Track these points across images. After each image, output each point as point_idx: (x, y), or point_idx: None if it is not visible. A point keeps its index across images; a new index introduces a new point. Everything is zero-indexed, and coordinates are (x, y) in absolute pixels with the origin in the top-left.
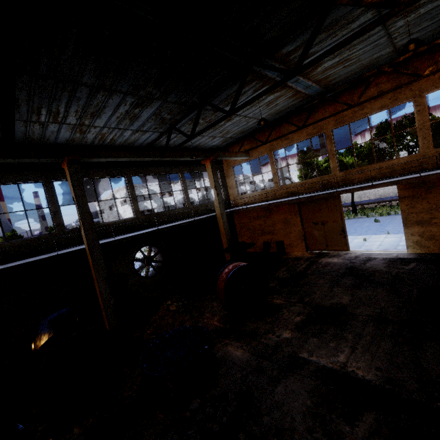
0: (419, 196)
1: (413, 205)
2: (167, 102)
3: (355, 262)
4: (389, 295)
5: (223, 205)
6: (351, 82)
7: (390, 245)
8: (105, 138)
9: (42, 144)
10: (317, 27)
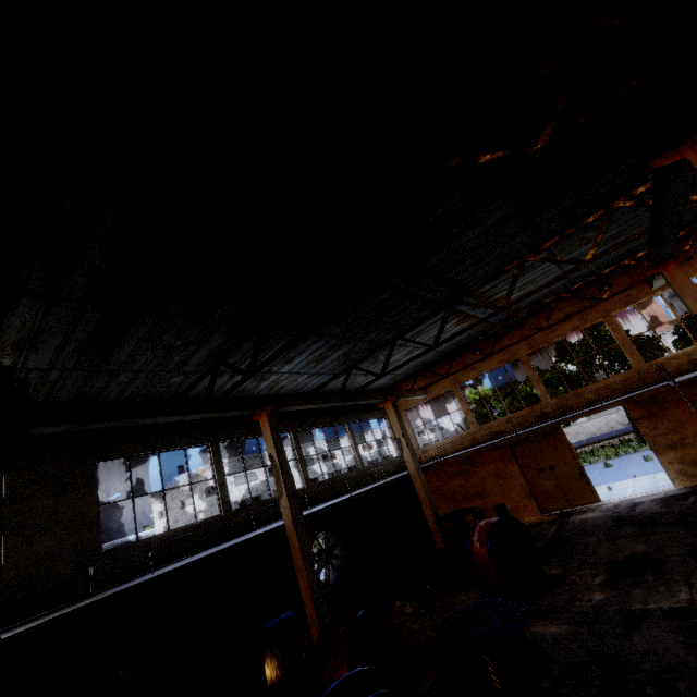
0: (655, 414)
1: (654, 426)
2: (363, 341)
3: (619, 511)
4: (688, 531)
5: (416, 459)
6: (533, 308)
7: (647, 488)
8: (276, 386)
9: (210, 398)
10: (517, 275)
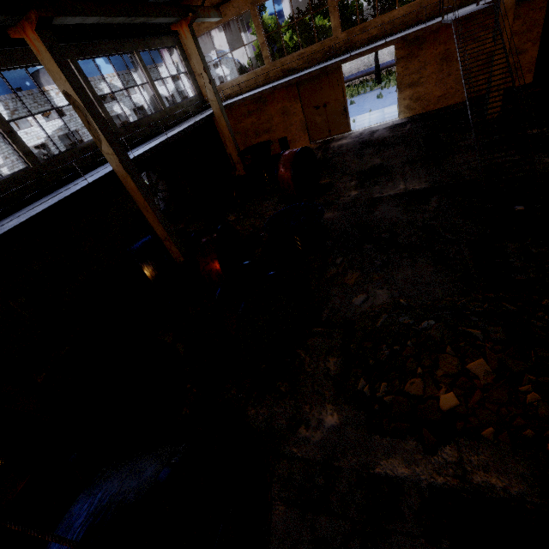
0: (413, 55)
1: (407, 67)
2: None
3: (363, 138)
4: (406, 148)
5: (219, 98)
6: None
7: (378, 119)
8: None
9: None
10: None
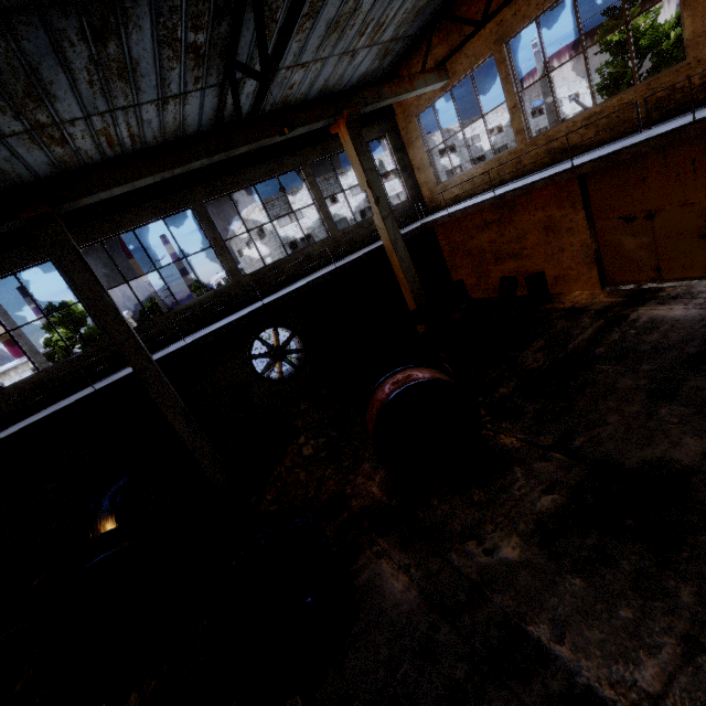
0: None
1: None
2: None
3: None
4: None
5: (393, 223)
6: None
7: None
8: (117, 138)
9: (19, 186)
10: None
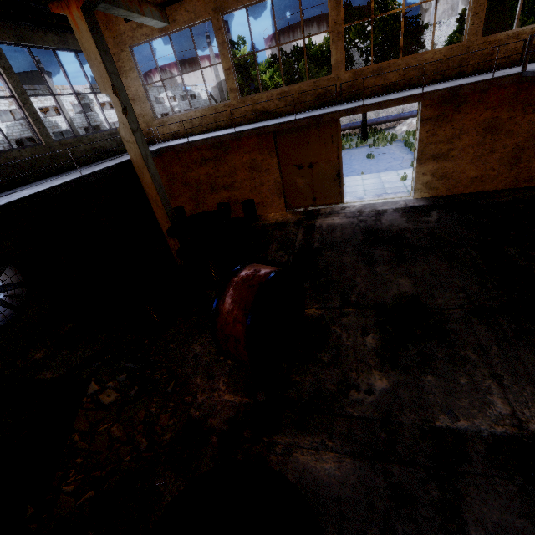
0: (445, 117)
1: (435, 132)
2: None
3: (366, 221)
4: (451, 265)
5: (142, 138)
6: None
7: (376, 189)
8: None
9: None
10: None
